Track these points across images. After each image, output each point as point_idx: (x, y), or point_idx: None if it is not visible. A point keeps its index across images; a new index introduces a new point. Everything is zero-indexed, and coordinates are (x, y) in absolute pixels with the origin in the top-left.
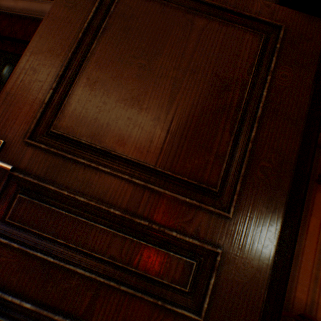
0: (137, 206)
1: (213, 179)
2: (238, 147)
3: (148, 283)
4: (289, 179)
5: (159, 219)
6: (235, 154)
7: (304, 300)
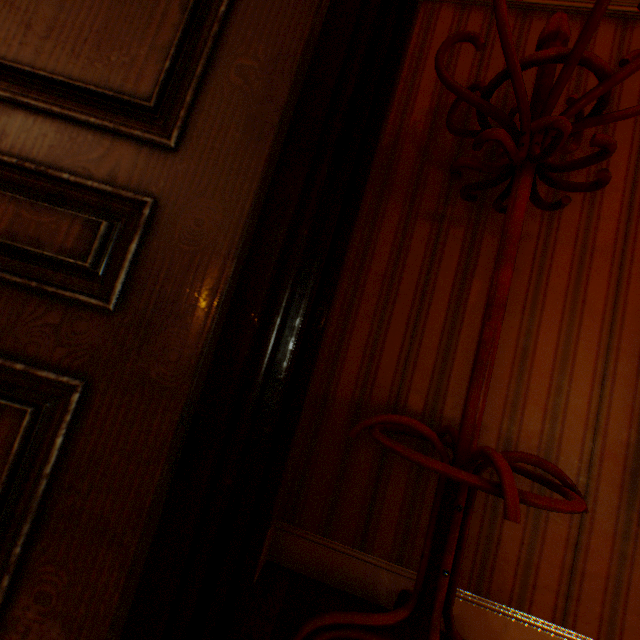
0: (3, 139)
1: (145, 87)
2: (202, 39)
3: (23, 263)
4: (290, 86)
5: (44, 159)
6: (195, 50)
7: (458, 421)
